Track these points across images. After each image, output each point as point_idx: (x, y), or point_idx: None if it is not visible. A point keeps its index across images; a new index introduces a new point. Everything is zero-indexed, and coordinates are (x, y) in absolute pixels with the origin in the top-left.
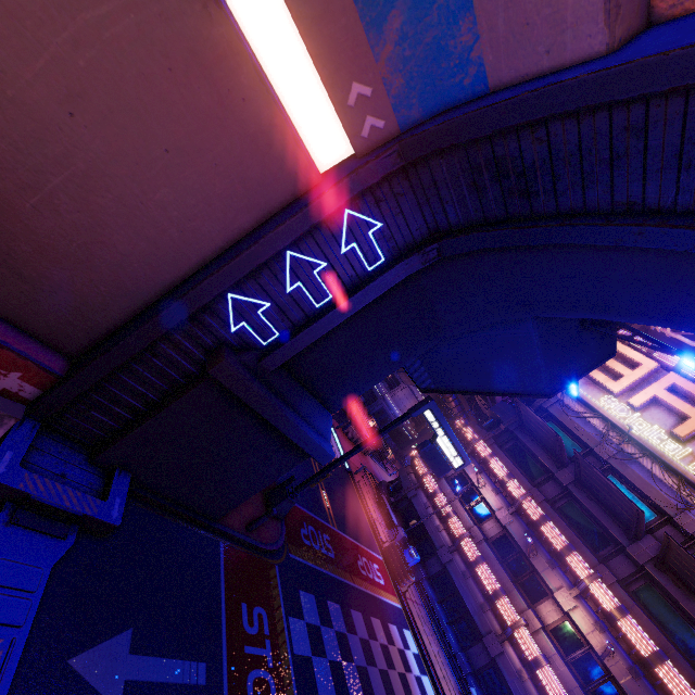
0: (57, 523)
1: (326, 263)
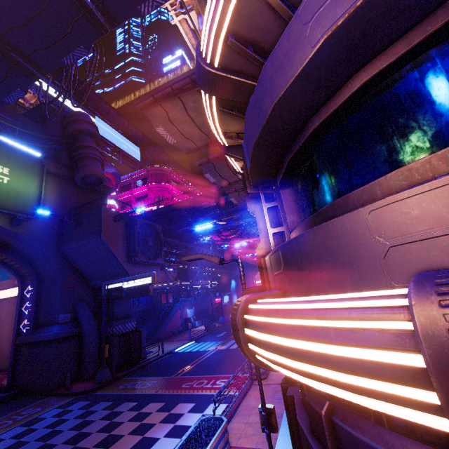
0: None
1: (28, 302)
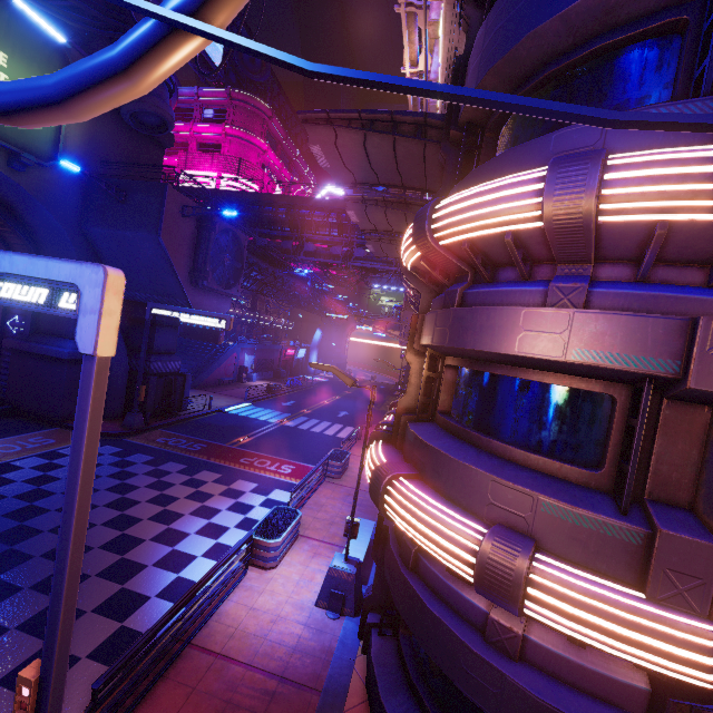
0: None
1: None
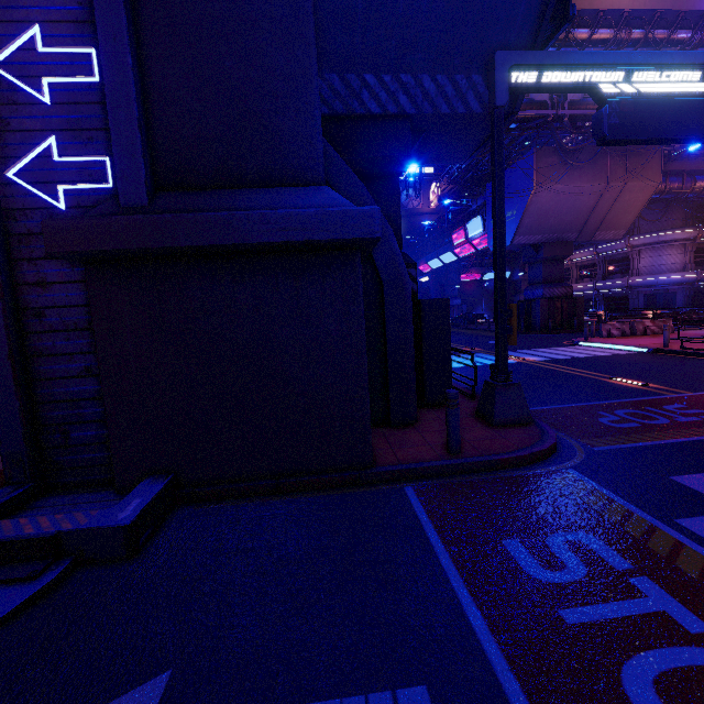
0: (25, 565)
1: (36, 27)
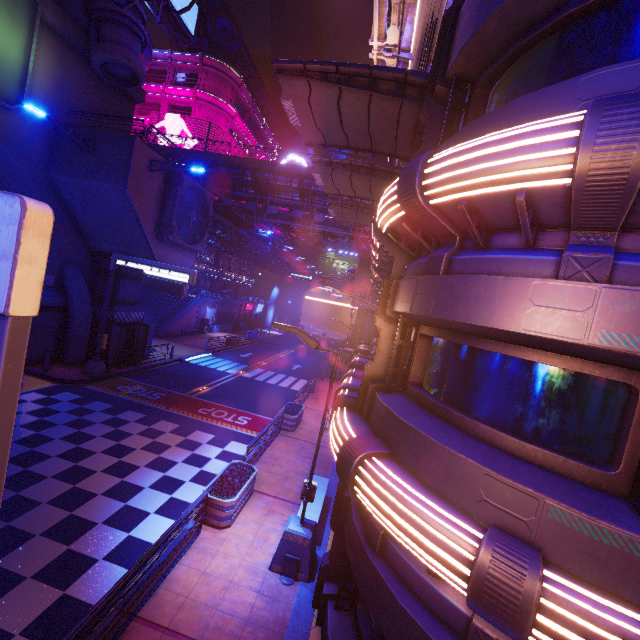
0: None
1: None
